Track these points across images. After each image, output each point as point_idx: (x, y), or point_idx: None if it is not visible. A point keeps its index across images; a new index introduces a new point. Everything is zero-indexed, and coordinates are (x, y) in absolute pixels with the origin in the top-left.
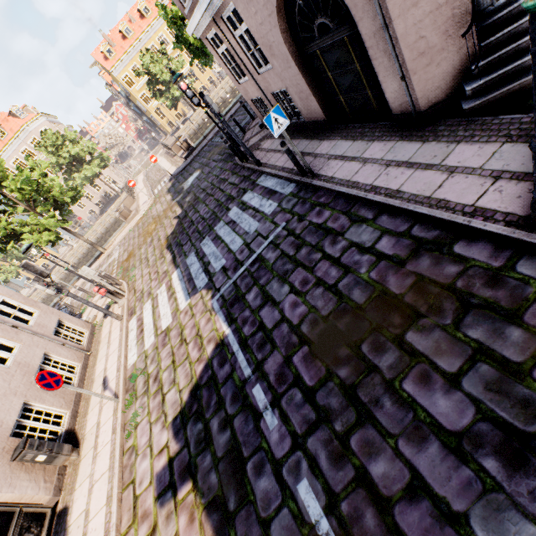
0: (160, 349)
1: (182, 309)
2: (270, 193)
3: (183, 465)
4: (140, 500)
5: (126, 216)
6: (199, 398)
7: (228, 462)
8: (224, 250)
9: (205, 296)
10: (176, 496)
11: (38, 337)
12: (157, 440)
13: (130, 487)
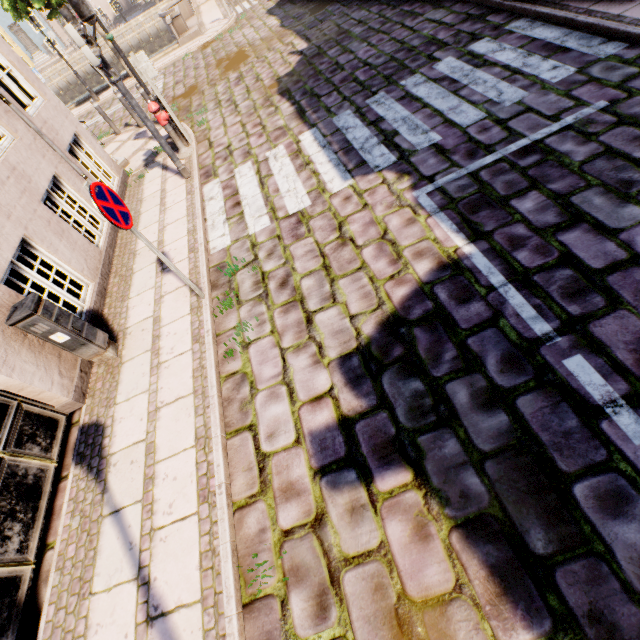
0: (288, 241)
1: (337, 191)
2: (552, 48)
3: (382, 437)
4: (274, 462)
5: (180, 31)
6: (408, 339)
7: (512, 467)
8: (435, 120)
9: (394, 181)
10: (370, 483)
11: (43, 141)
12: (302, 379)
13: (244, 435)
